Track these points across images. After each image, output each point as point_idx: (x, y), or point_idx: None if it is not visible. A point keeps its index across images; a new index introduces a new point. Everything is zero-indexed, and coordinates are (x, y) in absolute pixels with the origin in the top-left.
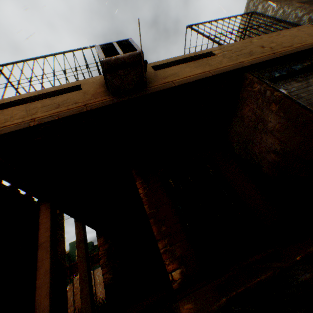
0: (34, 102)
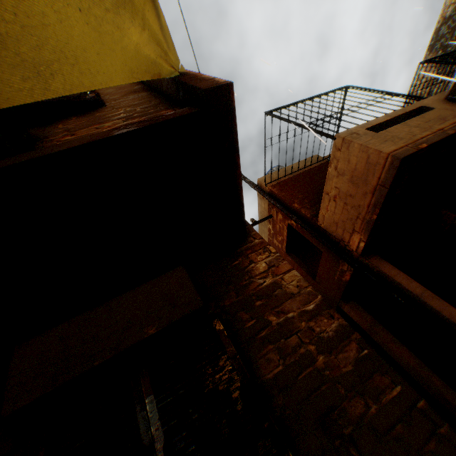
0: (404, 122)
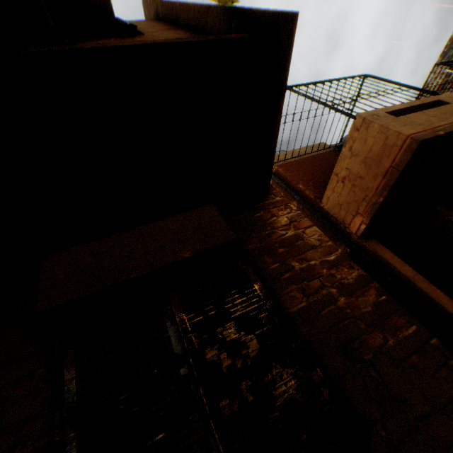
0: (422, 111)
